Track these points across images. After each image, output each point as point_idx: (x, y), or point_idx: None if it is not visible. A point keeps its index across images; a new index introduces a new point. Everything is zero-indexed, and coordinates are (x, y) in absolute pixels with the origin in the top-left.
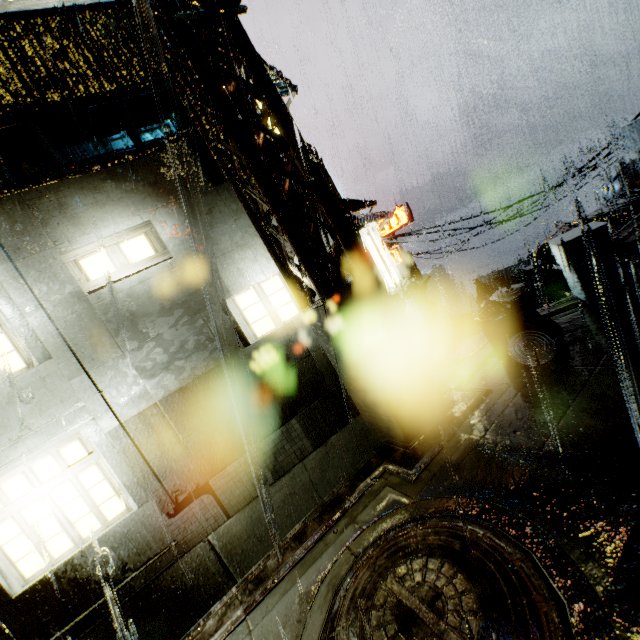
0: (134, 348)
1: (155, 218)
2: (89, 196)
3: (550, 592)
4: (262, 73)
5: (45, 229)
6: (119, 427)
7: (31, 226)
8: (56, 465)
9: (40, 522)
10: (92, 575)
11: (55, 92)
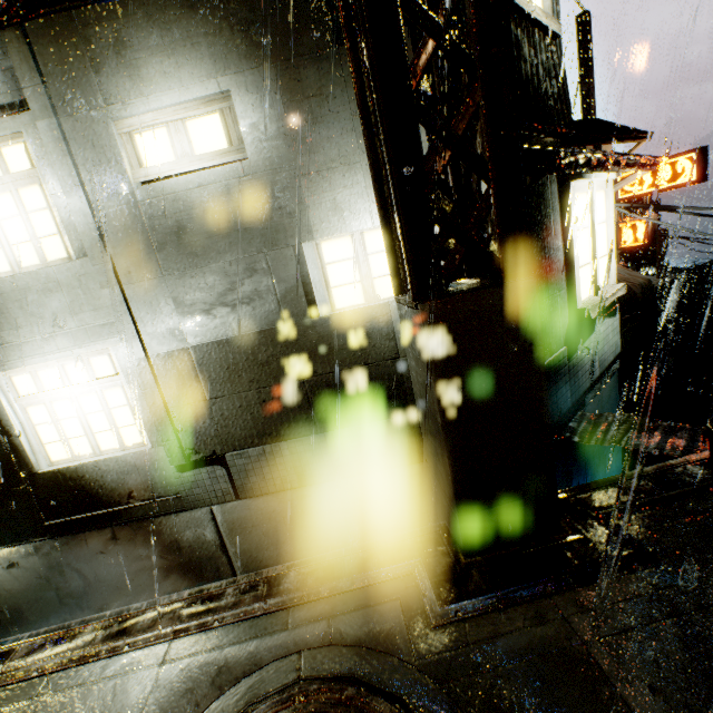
0: (176, 273)
1: (236, 88)
2: (155, 33)
3: None
4: None
5: (97, 77)
6: (144, 360)
7: (82, 69)
8: (85, 372)
9: (67, 419)
10: (102, 486)
11: None
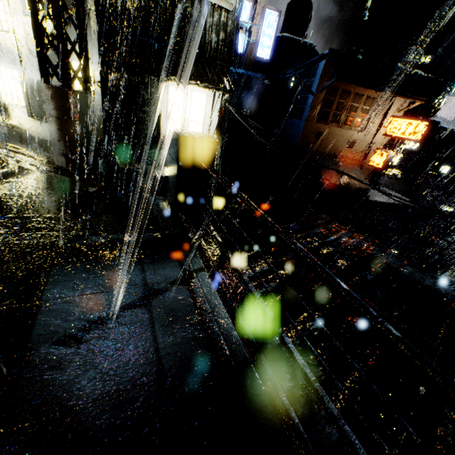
0: (32, 51)
1: None
2: None
3: None
4: None
5: None
6: (23, 77)
7: None
8: (12, 74)
9: (7, 87)
10: (13, 115)
11: None
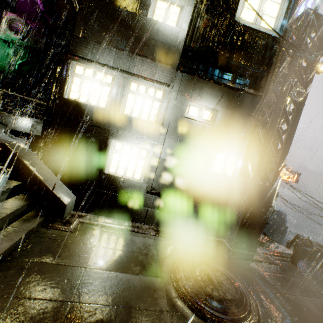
0: (181, 141)
1: (220, 111)
2: (210, 91)
3: (258, 315)
4: (304, 97)
5: (192, 91)
6: (158, 158)
7: (190, 88)
8: (137, 152)
9: (122, 162)
10: (120, 186)
11: (228, 53)
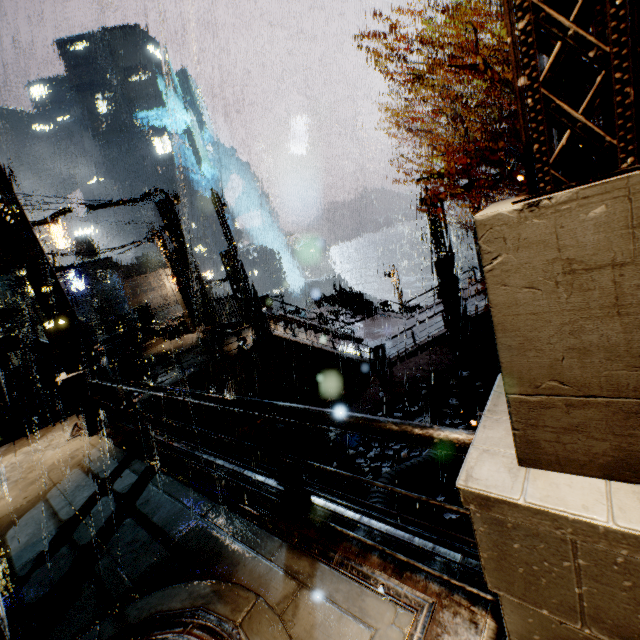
0: None
1: None
2: None
3: None
4: None
5: None
6: None
7: None
8: None
9: None
10: None
11: None
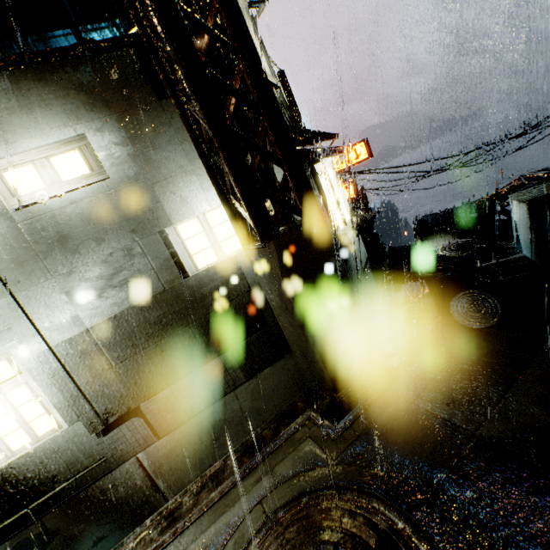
0: (64, 272)
1: (90, 132)
2: (12, 98)
3: None
4: None
5: None
6: (48, 351)
7: None
8: None
9: None
10: (21, 485)
11: None
